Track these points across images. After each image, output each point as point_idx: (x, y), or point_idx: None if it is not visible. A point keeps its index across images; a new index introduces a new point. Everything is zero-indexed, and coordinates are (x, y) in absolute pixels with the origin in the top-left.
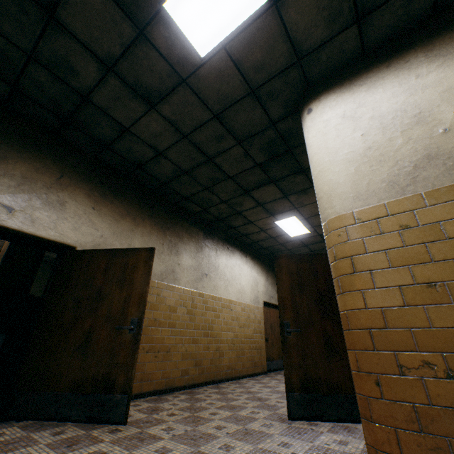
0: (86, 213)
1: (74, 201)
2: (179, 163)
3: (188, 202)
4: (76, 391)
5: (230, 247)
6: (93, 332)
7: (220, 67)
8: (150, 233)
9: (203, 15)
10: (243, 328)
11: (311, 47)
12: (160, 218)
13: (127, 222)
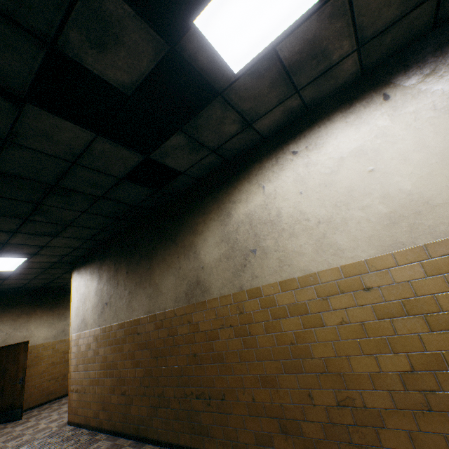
0: None
1: None
2: (42, 282)
3: (67, 286)
4: (1, 412)
5: None
6: (5, 387)
7: (24, 270)
8: (41, 316)
9: (1, 268)
10: None
11: (57, 260)
12: (49, 303)
13: (23, 318)
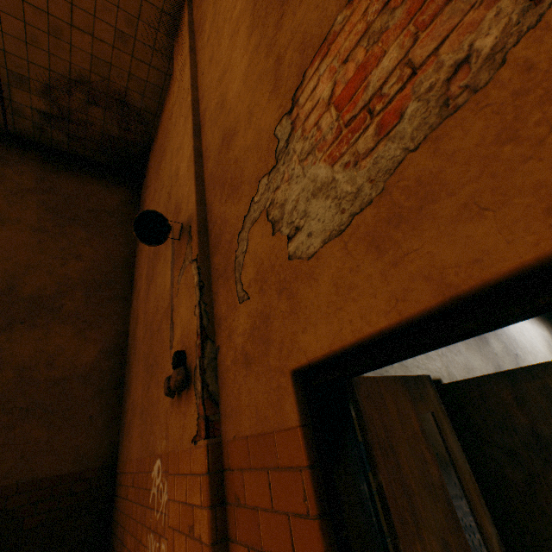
0: None
1: None
2: None
3: None
4: None
5: None
6: None
7: None
8: None
9: None
10: None
11: None
12: None
13: None
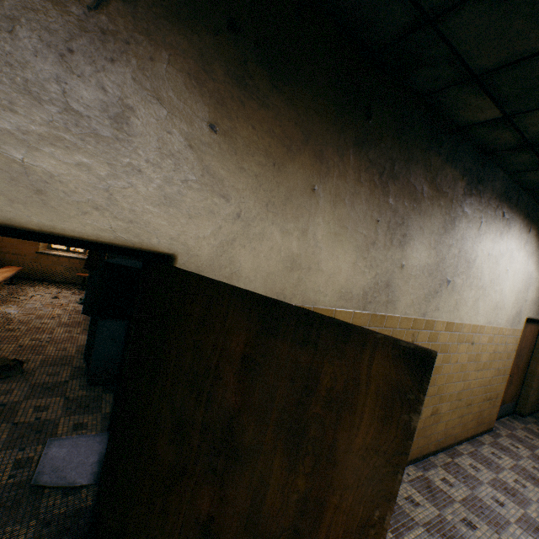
0: (193, 145)
1: (152, 103)
2: None
3: (469, 92)
4: None
5: (506, 213)
6: (216, 536)
7: None
8: (351, 193)
9: None
10: (481, 370)
11: None
12: (381, 146)
13: (300, 167)
